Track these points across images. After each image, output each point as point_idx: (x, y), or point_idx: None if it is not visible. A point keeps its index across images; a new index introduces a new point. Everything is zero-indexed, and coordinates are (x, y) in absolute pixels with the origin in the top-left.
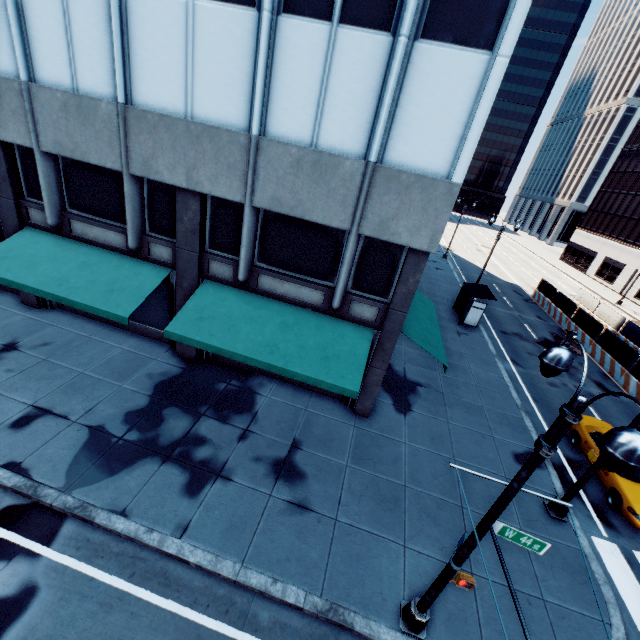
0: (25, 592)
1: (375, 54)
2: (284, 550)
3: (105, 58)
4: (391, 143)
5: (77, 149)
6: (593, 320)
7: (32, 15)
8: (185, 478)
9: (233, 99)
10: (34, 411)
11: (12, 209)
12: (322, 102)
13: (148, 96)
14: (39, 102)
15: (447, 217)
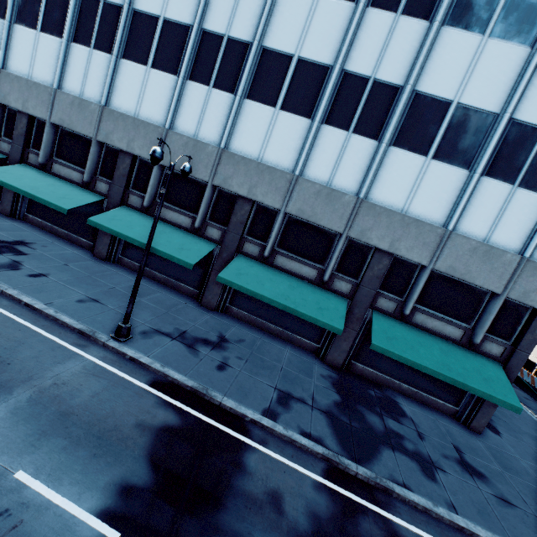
0: None
1: (536, 204)
2: (528, 536)
3: (358, 174)
4: None
5: (314, 216)
6: None
7: (319, 146)
8: (417, 465)
9: (438, 209)
10: (281, 393)
11: (235, 241)
12: (497, 220)
13: (379, 197)
14: (300, 187)
15: None
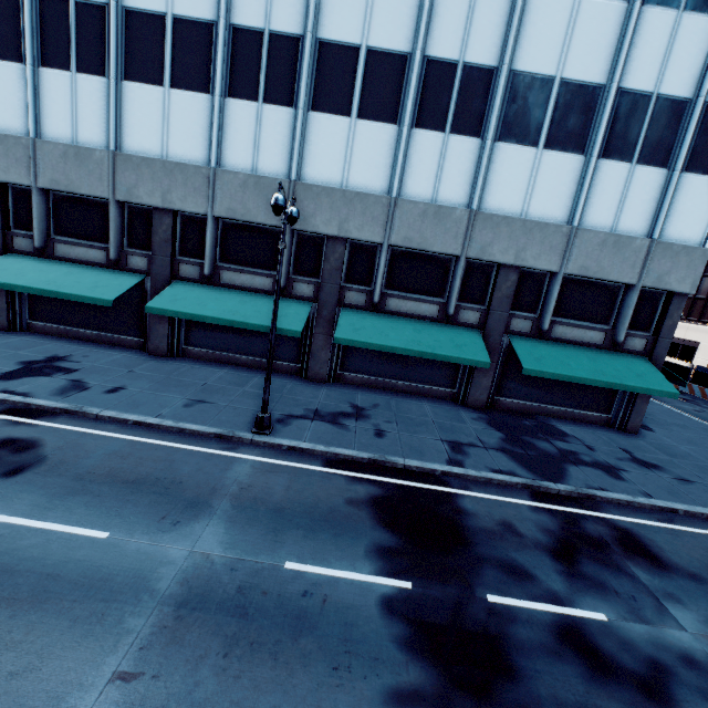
0: (623, 532)
1: (657, 180)
2: None
3: (465, 182)
4: (664, 228)
5: (424, 242)
6: (678, 366)
7: (413, 156)
8: (601, 471)
9: (559, 205)
10: (451, 443)
11: (335, 293)
12: (621, 206)
13: (493, 205)
14: (401, 211)
15: (702, 270)
